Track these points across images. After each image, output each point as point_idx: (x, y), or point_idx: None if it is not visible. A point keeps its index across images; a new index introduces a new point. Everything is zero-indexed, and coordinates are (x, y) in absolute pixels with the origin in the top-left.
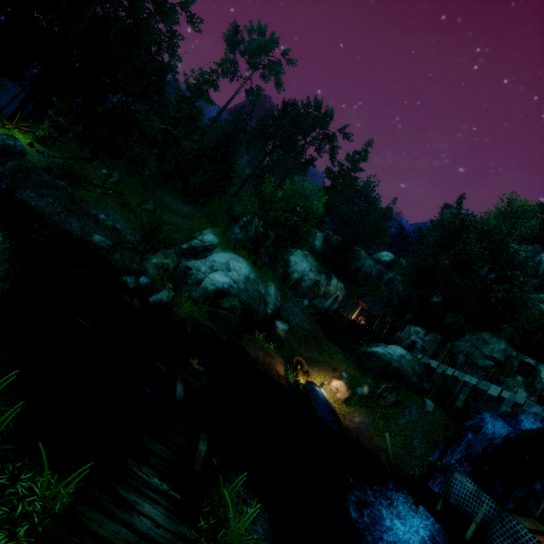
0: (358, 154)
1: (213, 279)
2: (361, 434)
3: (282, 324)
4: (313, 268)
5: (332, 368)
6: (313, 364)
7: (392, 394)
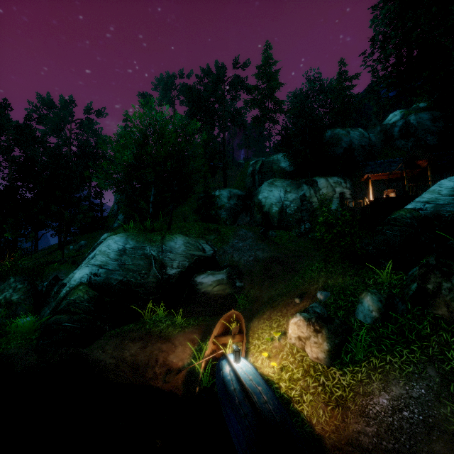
0: (264, 65)
1: (72, 280)
2: (415, 453)
3: (211, 275)
4: (287, 188)
5: (297, 296)
6: (264, 308)
7: (450, 278)
